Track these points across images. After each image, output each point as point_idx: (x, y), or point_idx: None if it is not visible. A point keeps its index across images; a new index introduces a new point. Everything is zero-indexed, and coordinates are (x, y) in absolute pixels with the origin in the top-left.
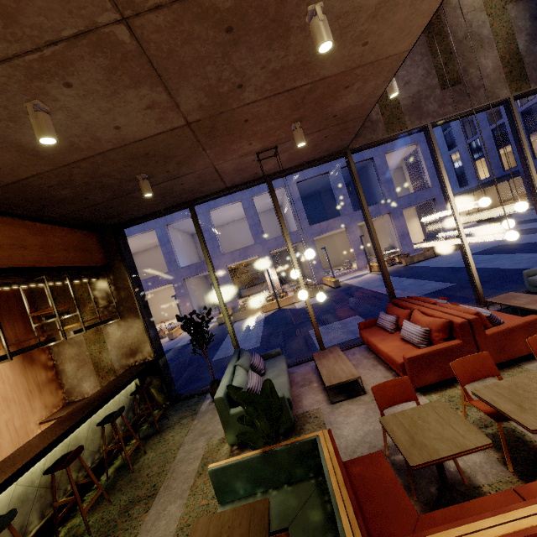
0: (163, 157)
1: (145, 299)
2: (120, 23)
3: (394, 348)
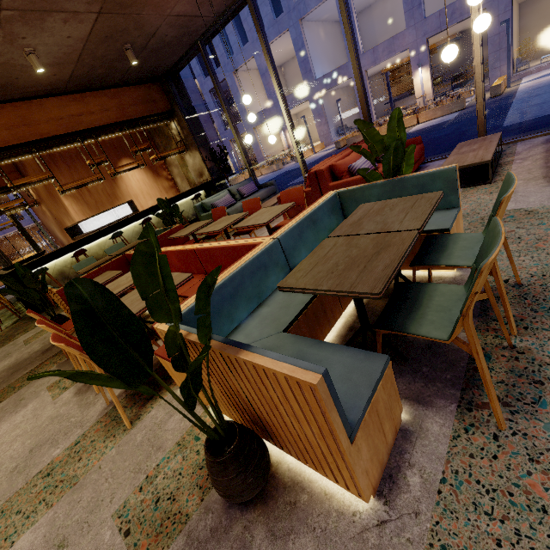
0: (119, 32)
1: (203, 135)
2: (2, 11)
3: None
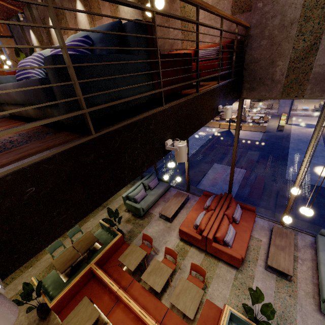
0: None
1: None
2: None
3: (190, 218)
